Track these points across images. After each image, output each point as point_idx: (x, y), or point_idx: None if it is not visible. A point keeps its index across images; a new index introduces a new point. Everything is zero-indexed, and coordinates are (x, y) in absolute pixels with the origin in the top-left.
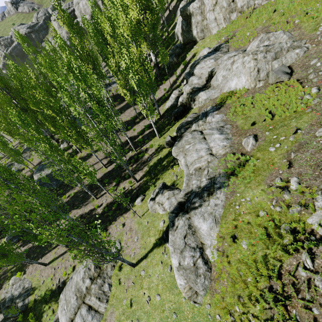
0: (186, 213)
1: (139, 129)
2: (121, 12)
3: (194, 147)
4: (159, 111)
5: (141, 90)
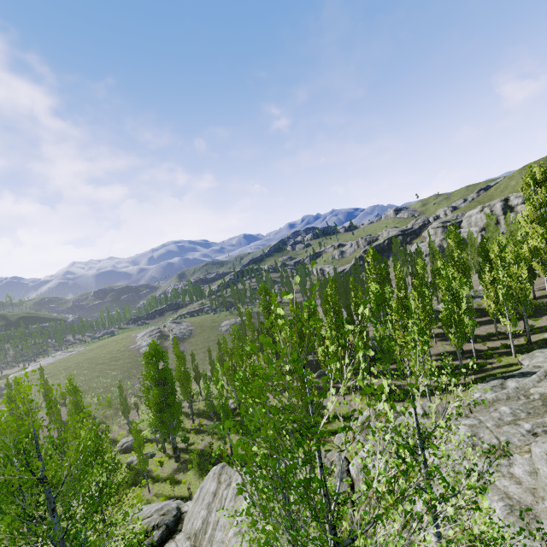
0: (504, 379)
1: (491, 346)
2: (510, 243)
3: (545, 356)
4: (532, 338)
5: (507, 301)
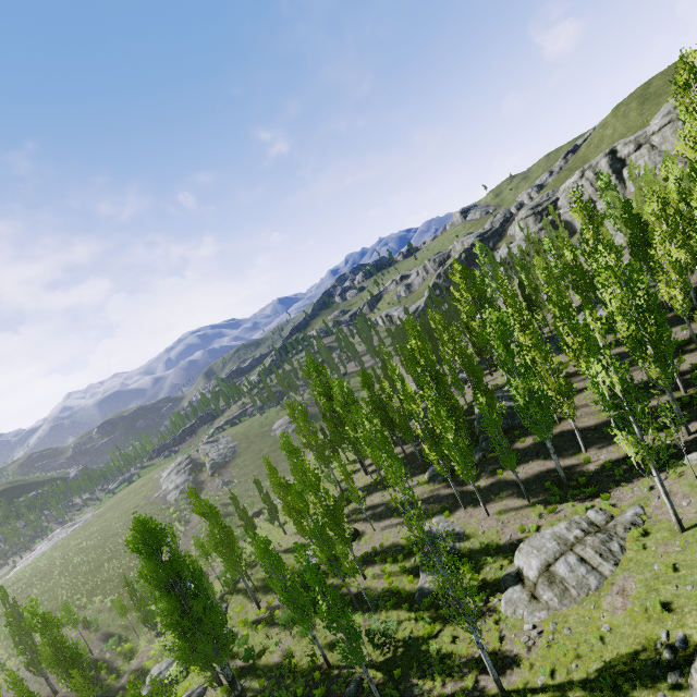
0: None
1: (694, 361)
2: None
3: None
4: None
5: None
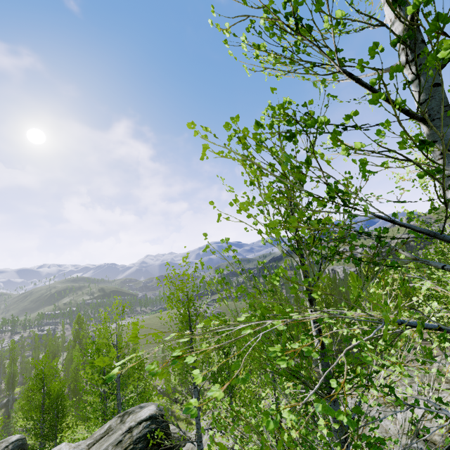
0: None
1: None
2: None
3: None
4: None
5: None
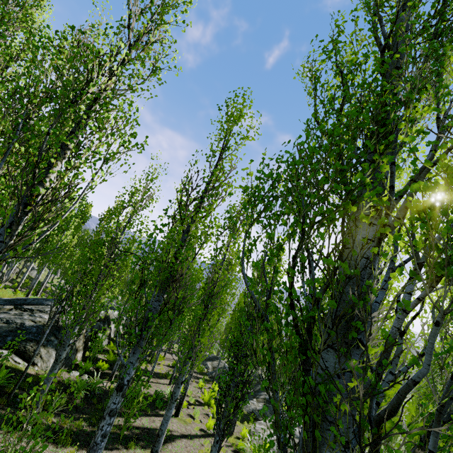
0: None
1: None
2: None
3: None
4: None
5: None
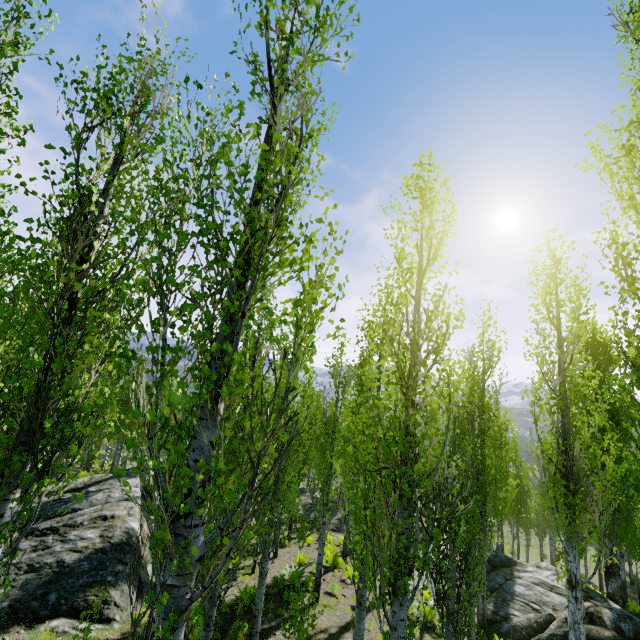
0: None
1: None
2: None
3: None
4: None
5: None
